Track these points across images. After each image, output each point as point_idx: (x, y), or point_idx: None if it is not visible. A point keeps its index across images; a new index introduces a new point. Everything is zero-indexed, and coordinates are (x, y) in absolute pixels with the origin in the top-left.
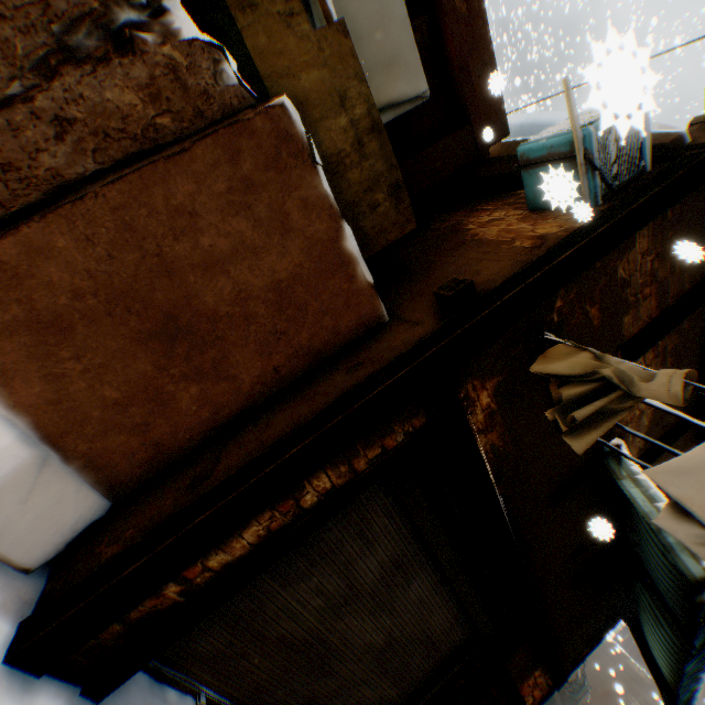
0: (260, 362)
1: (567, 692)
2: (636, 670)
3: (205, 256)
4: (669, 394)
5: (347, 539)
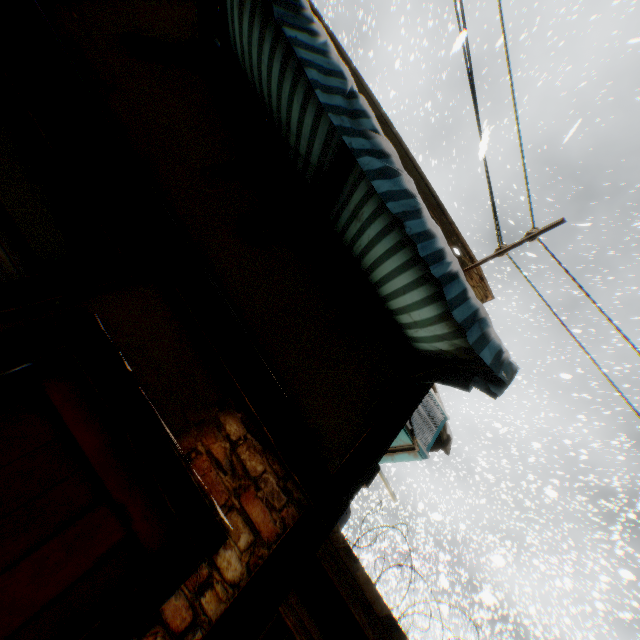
0: None
1: None
2: None
3: None
4: None
5: None
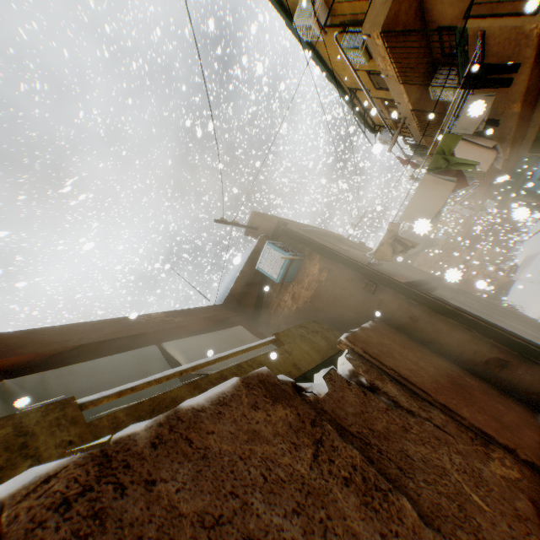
0: (434, 357)
1: None
2: None
3: (418, 368)
4: (398, 226)
5: None
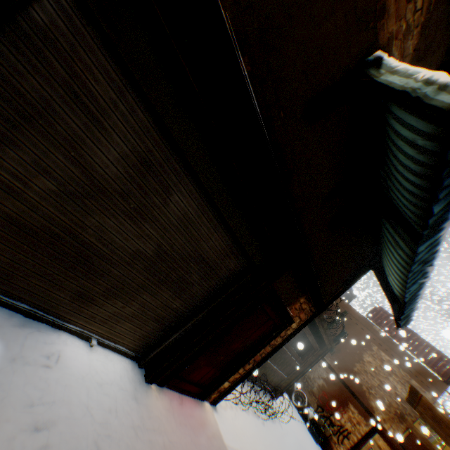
0: None
1: (333, 339)
2: (377, 331)
3: None
4: None
5: (58, 102)
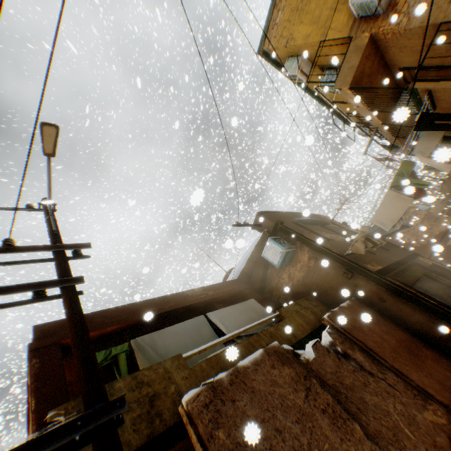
0: (397, 331)
1: None
2: None
3: (382, 340)
4: (368, 229)
5: None
